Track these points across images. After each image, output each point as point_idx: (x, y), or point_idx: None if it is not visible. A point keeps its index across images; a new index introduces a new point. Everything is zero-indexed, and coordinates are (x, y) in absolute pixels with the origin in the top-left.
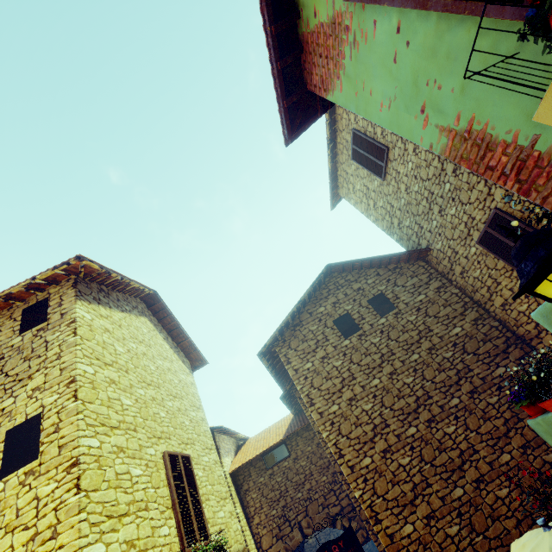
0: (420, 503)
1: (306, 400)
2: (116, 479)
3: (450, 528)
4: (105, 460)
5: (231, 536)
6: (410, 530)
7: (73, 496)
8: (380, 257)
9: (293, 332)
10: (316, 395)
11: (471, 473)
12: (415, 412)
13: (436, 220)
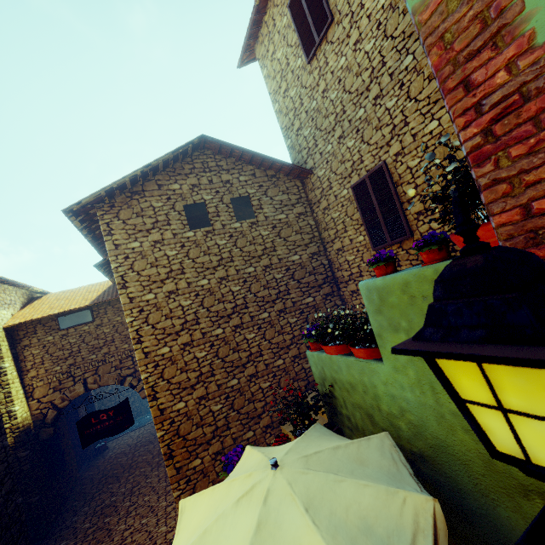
0: (199, 387)
1: (118, 281)
2: None
3: (216, 406)
4: None
5: None
6: (182, 406)
7: None
8: (264, 157)
9: (129, 200)
10: (132, 279)
11: (250, 370)
12: (228, 317)
13: (333, 145)
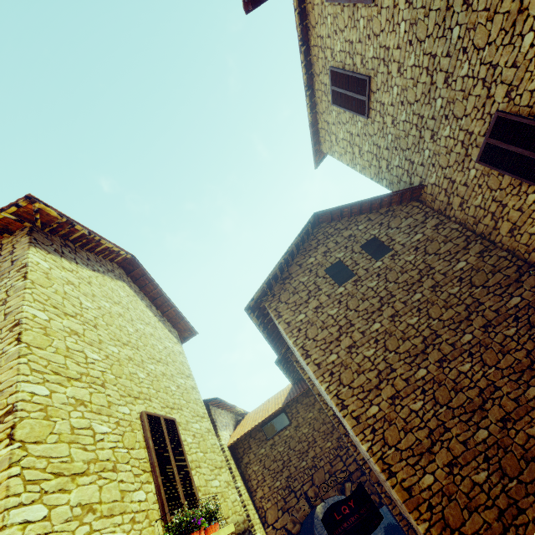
0: (439, 450)
1: (301, 352)
2: (72, 433)
3: (477, 475)
4: (56, 411)
5: (228, 506)
6: (430, 480)
7: (4, 448)
8: (370, 199)
9: (283, 285)
10: (311, 346)
11: (494, 412)
12: (423, 353)
13: (429, 148)
